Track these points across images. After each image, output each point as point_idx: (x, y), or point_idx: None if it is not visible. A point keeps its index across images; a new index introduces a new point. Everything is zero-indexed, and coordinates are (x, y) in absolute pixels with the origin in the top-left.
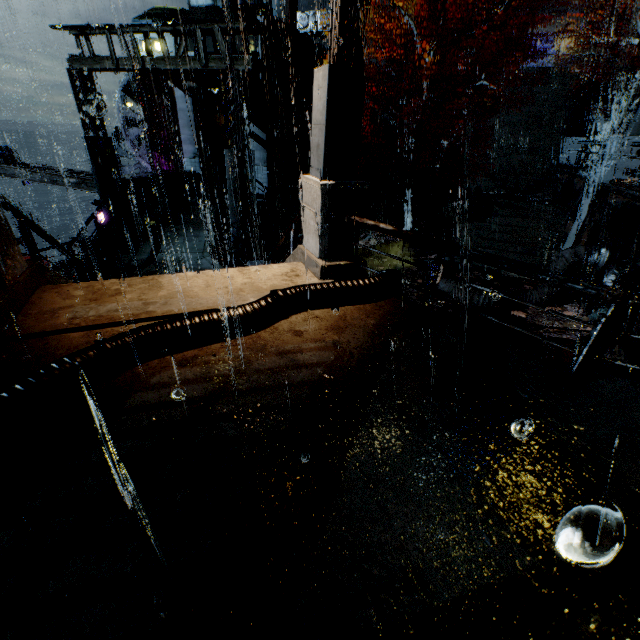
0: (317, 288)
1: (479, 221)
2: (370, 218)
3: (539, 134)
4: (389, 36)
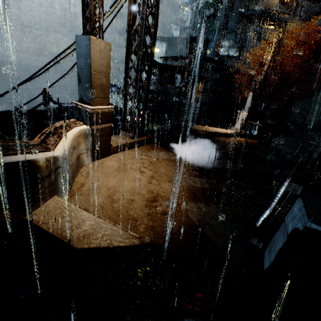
0: (243, 134)
1: (285, 137)
2: None
3: (319, 109)
4: (259, 61)
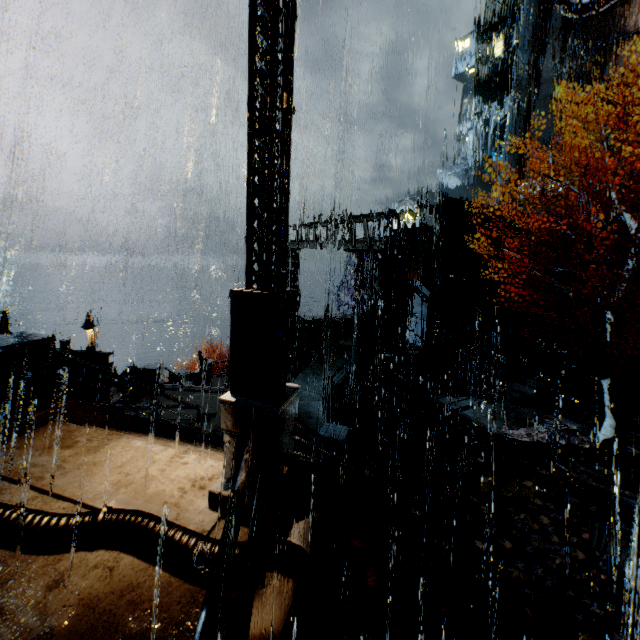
0: (142, 526)
1: None
2: (571, 396)
3: None
4: None
